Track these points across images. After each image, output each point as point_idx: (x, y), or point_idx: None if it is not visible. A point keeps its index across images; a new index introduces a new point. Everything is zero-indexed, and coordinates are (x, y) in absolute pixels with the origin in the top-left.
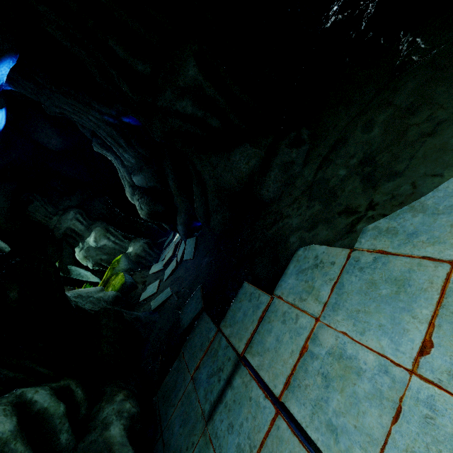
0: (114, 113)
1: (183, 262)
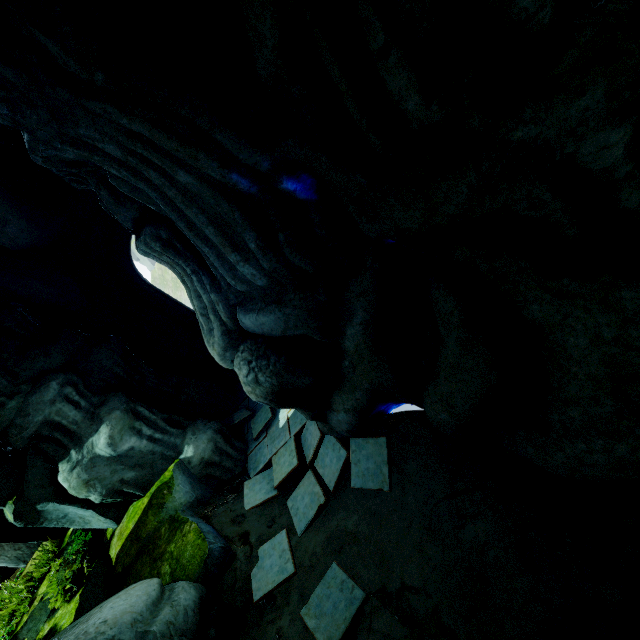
0: (265, 165)
1: (348, 491)
